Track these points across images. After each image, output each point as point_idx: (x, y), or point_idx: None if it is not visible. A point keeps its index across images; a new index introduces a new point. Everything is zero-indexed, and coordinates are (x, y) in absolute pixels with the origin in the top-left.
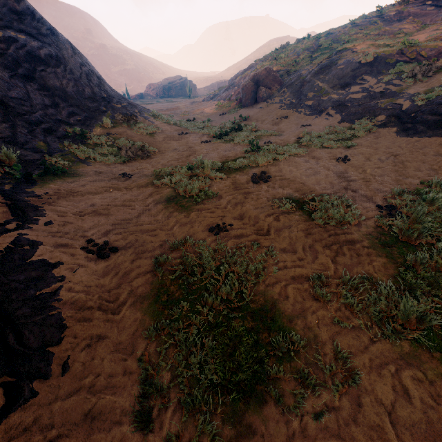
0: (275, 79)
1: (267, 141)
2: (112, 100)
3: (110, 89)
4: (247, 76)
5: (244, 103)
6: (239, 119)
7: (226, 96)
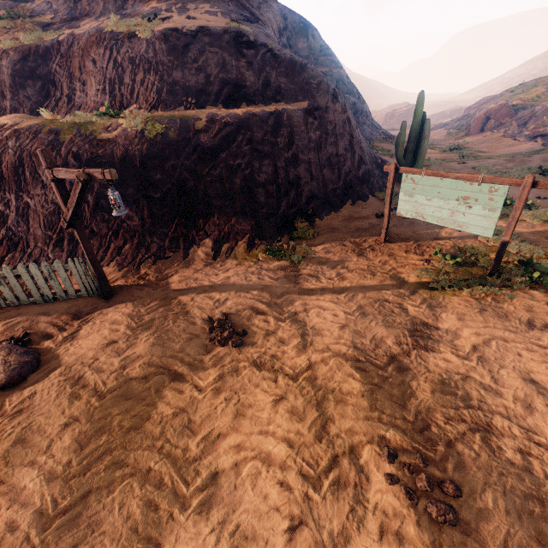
0: (508, 113)
1: (475, 154)
2: (377, 128)
3: (374, 121)
4: (484, 108)
5: (471, 132)
6: (462, 144)
7: (457, 126)
